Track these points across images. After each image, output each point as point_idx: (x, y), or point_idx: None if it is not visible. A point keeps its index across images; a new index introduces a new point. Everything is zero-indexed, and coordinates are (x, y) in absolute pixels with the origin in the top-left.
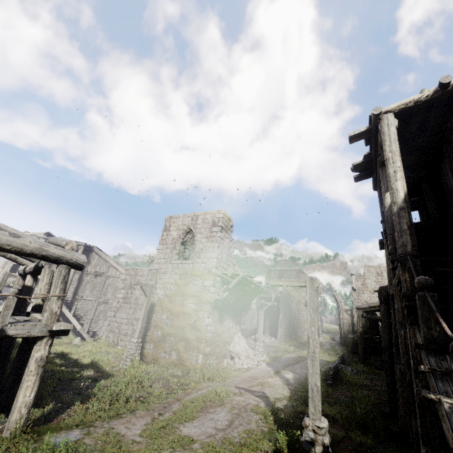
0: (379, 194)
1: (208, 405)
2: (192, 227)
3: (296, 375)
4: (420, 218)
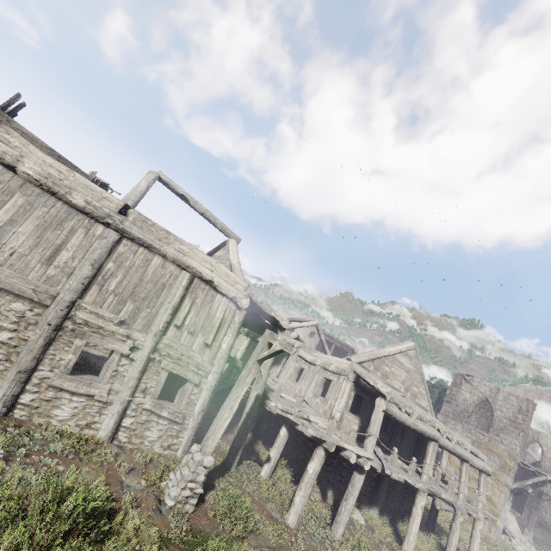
0: None
1: None
2: (491, 400)
3: None
4: None
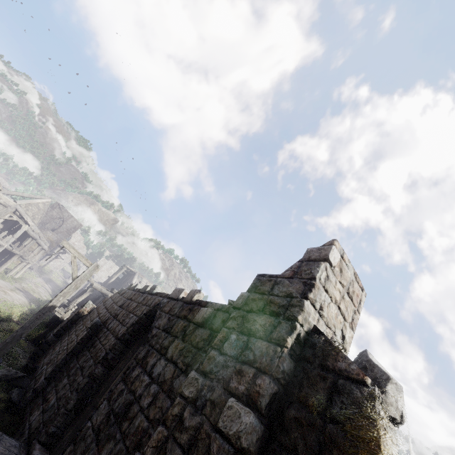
0: (119, 269)
1: (38, 286)
2: (65, 219)
3: (52, 287)
4: (122, 277)
